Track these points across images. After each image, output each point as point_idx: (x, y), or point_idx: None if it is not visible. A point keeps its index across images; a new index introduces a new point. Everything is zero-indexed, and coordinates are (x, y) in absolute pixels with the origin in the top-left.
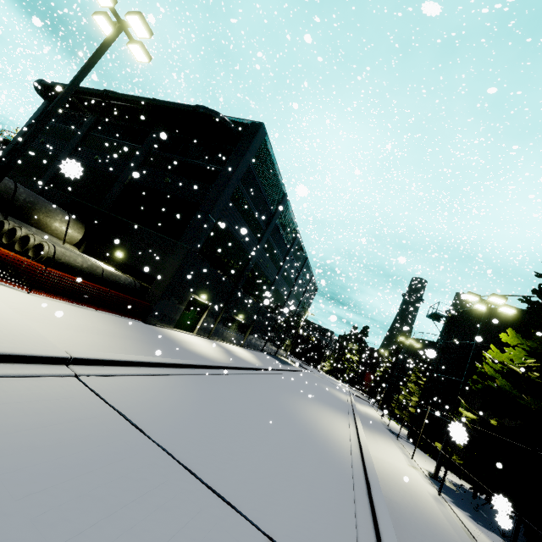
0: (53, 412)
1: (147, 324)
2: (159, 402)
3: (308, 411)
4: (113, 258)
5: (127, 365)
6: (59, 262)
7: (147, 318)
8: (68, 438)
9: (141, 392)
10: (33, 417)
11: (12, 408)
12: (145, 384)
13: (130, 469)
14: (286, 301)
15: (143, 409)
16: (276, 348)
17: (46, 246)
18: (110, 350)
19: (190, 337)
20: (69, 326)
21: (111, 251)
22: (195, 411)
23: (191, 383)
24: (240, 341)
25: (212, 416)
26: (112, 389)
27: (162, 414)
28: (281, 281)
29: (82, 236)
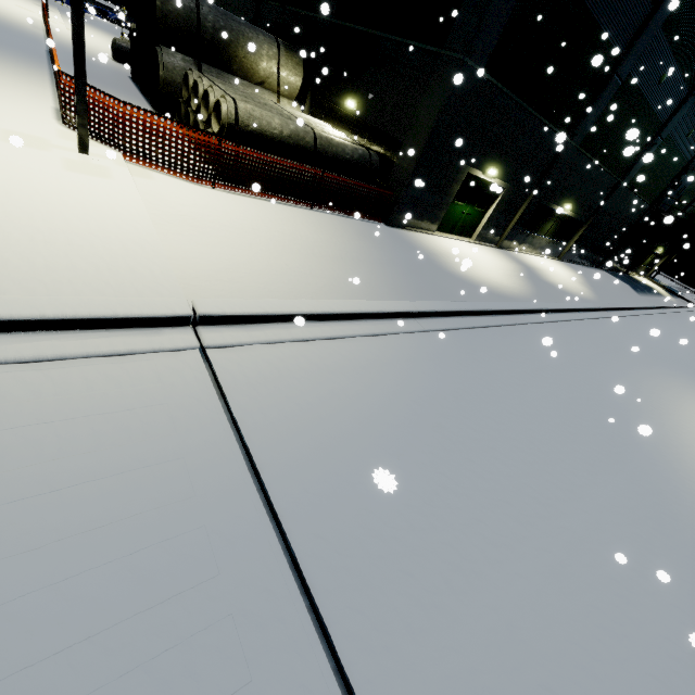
0: (100, 448)
1: (391, 228)
2: (340, 407)
3: (681, 415)
4: (345, 114)
5: (309, 320)
6: (247, 130)
7: (390, 217)
8: (84, 524)
9: (314, 381)
10: (49, 462)
11: (22, 440)
12: (330, 361)
13: (174, 635)
14: (687, 166)
15: (297, 428)
16: (631, 262)
17: (223, 105)
18: (308, 280)
19: (462, 247)
20: (256, 240)
21: (340, 100)
22: (411, 427)
23: (430, 351)
24: (558, 251)
25: (445, 441)
26: (255, 378)
27: (333, 441)
28: (689, 118)
29: (305, 82)
